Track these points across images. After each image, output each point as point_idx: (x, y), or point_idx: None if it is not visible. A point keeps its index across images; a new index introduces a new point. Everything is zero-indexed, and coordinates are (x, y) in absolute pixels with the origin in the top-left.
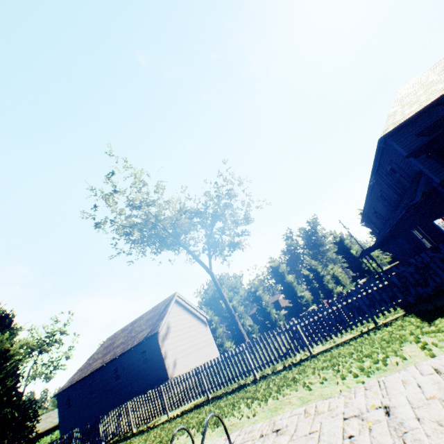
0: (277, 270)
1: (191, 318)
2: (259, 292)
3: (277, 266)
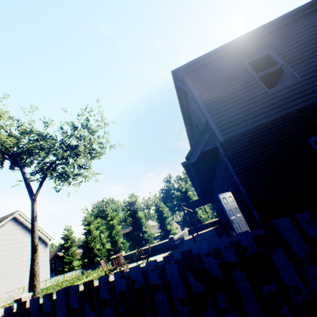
0: (132, 205)
1: (27, 238)
2: (114, 221)
3: (134, 201)
